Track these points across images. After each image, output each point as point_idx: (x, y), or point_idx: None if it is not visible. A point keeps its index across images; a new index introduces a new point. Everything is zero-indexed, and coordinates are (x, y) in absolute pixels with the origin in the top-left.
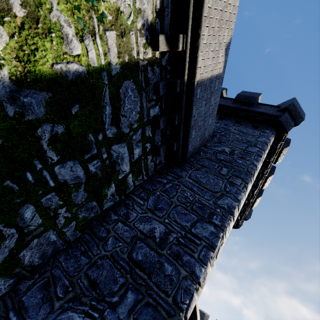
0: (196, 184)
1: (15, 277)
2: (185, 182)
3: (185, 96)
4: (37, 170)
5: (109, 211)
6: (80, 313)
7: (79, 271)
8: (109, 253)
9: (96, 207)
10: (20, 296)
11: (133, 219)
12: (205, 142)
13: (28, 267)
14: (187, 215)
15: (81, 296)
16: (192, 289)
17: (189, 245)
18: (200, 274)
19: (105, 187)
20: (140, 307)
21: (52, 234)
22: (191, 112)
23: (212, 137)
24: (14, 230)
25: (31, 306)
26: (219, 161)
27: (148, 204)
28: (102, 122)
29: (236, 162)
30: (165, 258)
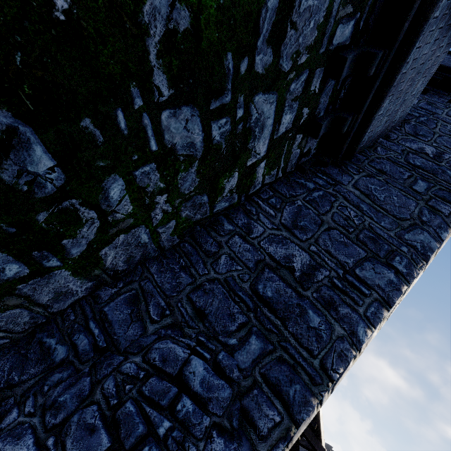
0: (366, 199)
1: (94, 280)
2: (347, 193)
3: (418, 4)
4: (134, 109)
5: (220, 216)
6: (184, 348)
7: (178, 291)
8: (221, 276)
9: (206, 206)
10: (101, 305)
11: (258, 236)
12: (389, 130)
13: (110, 271)
14: (348, 247)
15: (183, 325)
16: (350, 356)
17: (350, 292)
18: (364, 338)
19: (224, 175)
20: (269, 360)
21: (143, 233)
22: (409, 51)
23: (401, 123)
24: (94, 213)
25: (116, 321)
26: (412, 168)
27: (283, 217)
28: (255, 29)
29: (445, 175)
30: (309, 303)
